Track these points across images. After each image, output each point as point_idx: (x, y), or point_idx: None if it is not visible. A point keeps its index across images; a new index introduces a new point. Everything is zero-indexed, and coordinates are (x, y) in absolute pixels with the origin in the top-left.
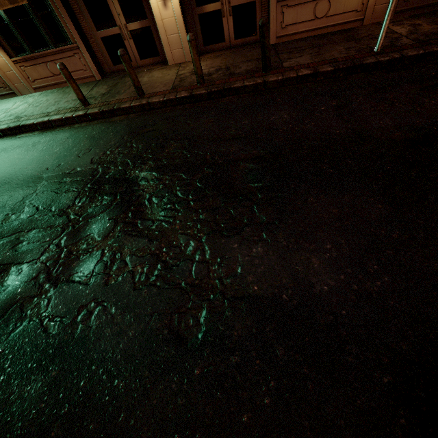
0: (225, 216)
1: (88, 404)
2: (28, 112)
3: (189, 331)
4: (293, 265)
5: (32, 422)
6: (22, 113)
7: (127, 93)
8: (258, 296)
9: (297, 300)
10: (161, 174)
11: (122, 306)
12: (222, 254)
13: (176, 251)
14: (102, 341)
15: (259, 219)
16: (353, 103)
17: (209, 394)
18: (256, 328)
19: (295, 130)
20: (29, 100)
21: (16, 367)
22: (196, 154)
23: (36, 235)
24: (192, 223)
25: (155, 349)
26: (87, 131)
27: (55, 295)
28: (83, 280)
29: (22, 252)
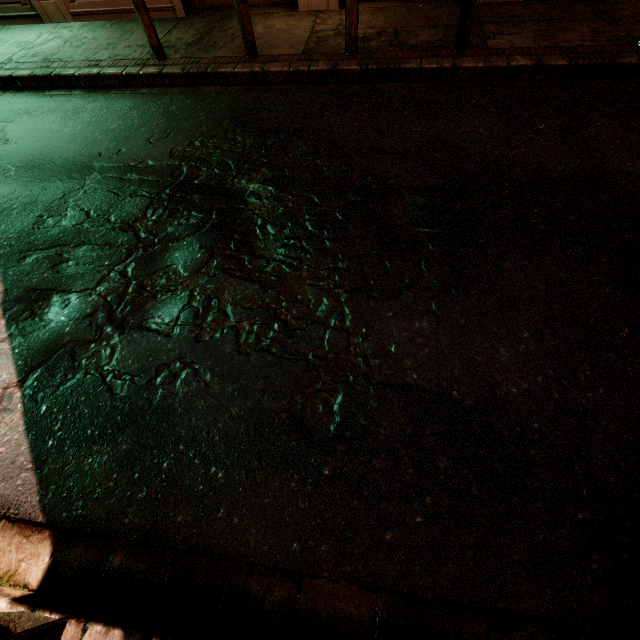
0: (377, 270)
1: (175, 491)
2: (64, 54)
3: (317, 419)
4: (471, 353)
5: (98, 503)
6: (53, 54)
7: (229, 49)
8: (417, 388)
9: (472, 401)
10: (282, 191)
11: (221, 374)
12: (370, 323)
13: (301, 309)
14: (193, 416)
15: (428, 281)
16: (590, 127)
17: (342, 501)
18: (412, 429)
19: (494, 155)
20: (63, 34)
21: (70, 432)
22: (336, 168)
23: (88, 253)
24: (327, 272)
25: (268, 435)
26: (163, 102)
27: (122, 344)
28: (163, 330)
29: (68, 276)
